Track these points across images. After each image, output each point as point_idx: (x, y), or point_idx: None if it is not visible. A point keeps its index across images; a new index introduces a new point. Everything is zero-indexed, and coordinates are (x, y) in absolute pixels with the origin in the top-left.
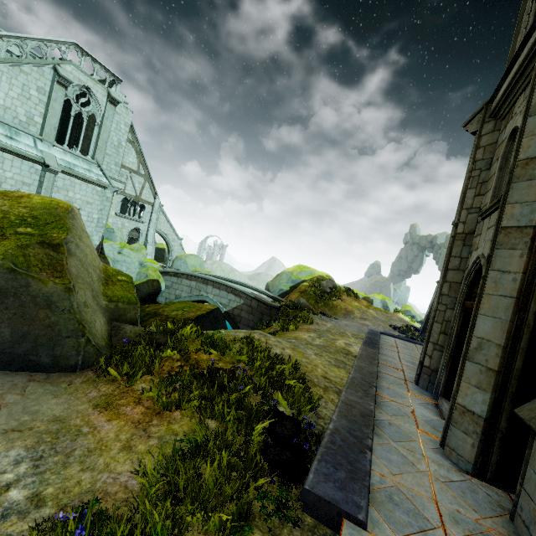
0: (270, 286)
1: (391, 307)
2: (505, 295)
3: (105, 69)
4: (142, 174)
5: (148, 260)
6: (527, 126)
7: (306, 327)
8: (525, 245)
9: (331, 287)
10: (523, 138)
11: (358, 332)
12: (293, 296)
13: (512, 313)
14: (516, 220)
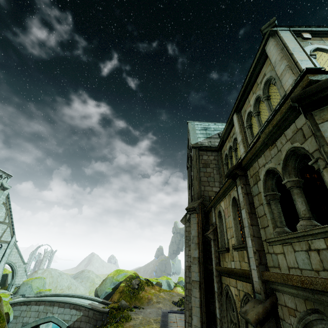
0: (99, 290)
1: (172, 284)
2: (197, 306)
3: (3, 172)
4: (7, 222)
5: (1, 294)
6: (192, 246)
7: (128, 325)
8: (198, 287)
9: (138, 284)
10: (192, 250)
11: (157, 316)
12: (115, 297)
13: (200, 314)
14: (195, 278)
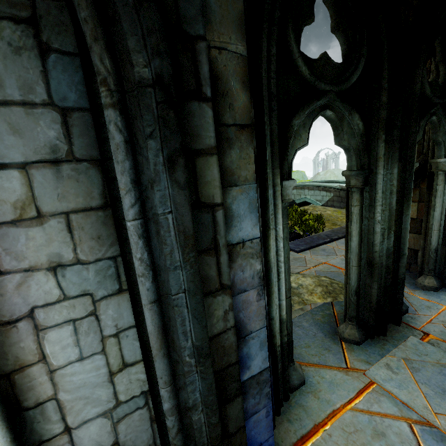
0: None
1: None
2: None
3: None
4: None
5: None
6: None
7: None
8: None
9: None
10: None
11: None
12: None
13: None
14: None
